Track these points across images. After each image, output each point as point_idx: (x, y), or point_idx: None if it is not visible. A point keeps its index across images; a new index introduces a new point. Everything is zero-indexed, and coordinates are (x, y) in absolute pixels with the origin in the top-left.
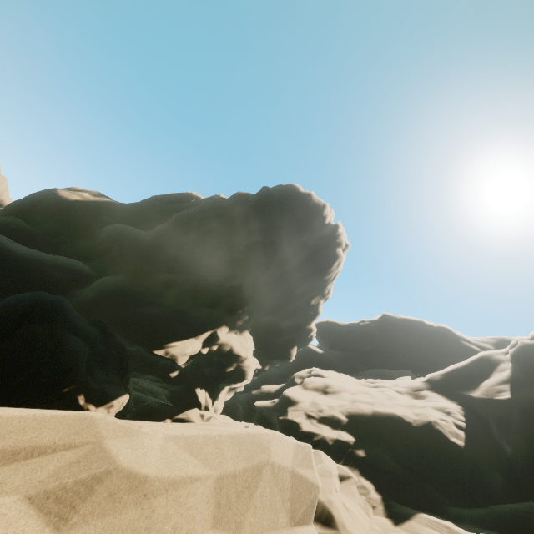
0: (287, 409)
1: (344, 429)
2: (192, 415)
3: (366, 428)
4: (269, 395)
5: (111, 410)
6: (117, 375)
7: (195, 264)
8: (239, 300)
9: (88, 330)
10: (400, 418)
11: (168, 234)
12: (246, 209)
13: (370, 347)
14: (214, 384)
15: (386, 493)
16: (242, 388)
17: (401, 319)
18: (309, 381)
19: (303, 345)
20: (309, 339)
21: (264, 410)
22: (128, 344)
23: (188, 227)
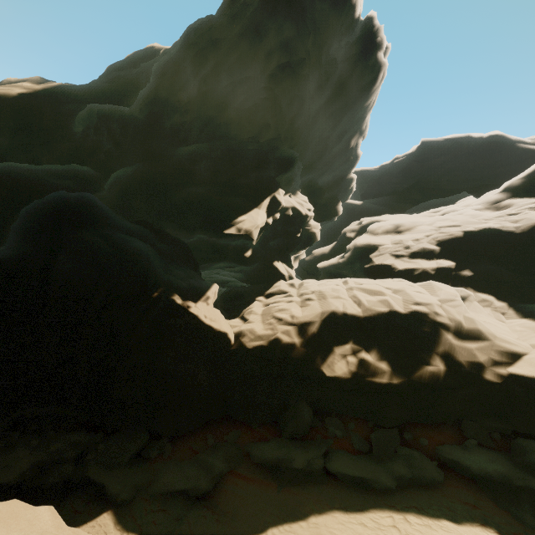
0: (369, 257)
1: (438, 257)
2: (282, 287)
3: (462, 250)
4: (323, 256)
5: (209, 302)
6: (192, 270)
7: (212, 126)
8: (287, 152)
9: (138, 230)
10: (498, 230)
11: (159, 96)
12: (251, 15)
13: (409, 184)
14: (285, 255)
15: (509, 299)
16: (304, 255)
17: (444, 140)
18: (376, 227)
19: (343, 200)
20: (350, 191)
21: (331, 268)
22: (186, 236)
23: (181, 76)
